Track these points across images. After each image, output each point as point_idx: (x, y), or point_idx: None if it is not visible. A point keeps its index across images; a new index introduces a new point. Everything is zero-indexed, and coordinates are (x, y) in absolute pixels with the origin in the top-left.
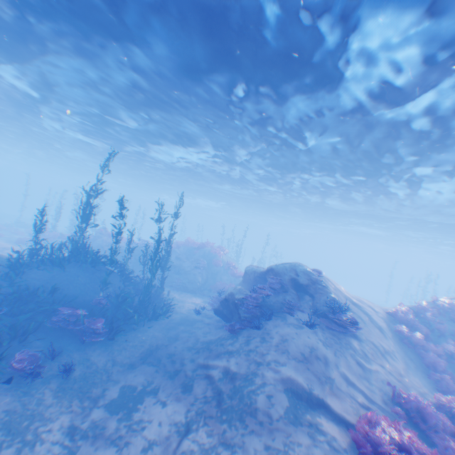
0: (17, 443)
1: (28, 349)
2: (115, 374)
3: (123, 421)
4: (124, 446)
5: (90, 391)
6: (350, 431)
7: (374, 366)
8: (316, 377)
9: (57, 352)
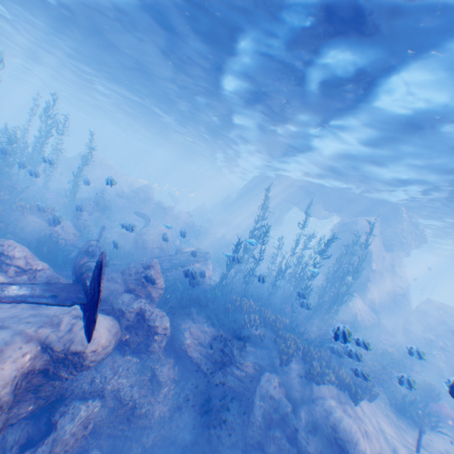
0: None
1: None
2: None
3: None
4: None
5: None
6: None
7: None
8: None
9: None
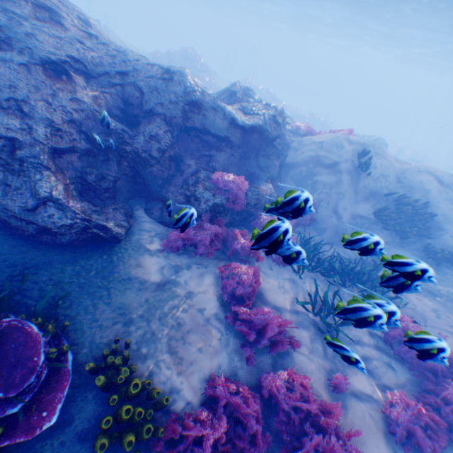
0: None
1: None
2: None
3: None
4: None
5: None
6: None
7: None
8: None
9: None
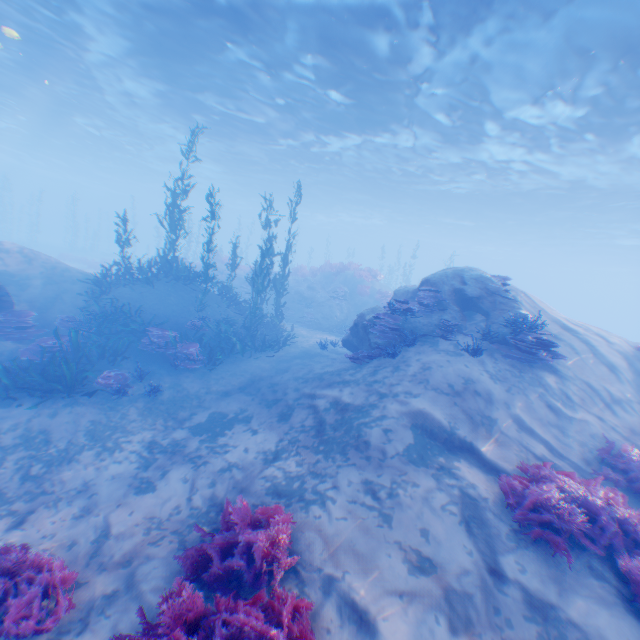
0: (98, 448)
1: (117, 369)
2: (206, 400)
3: (205, 442)
4: (200, 464)
5: (176, 413)
6: (497, 478)
7: (580, 414)
8: (465, 416)
9: (146, 375)
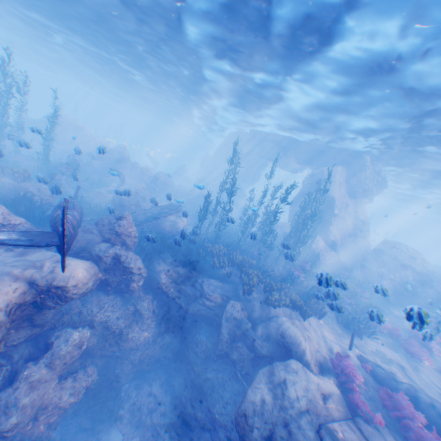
0: None
1: None
2: None
3: None
4: None
5: None
6: None
7: None
8: None
9: None
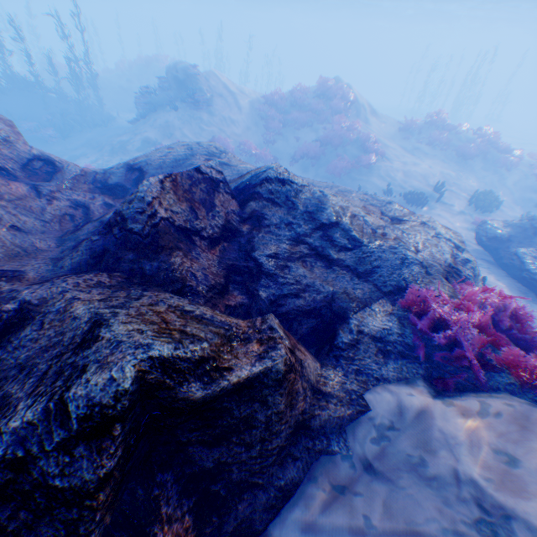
0: None
1: None
2: (68, 154)
3: None
4: None
5: None
6: None
7: (213, 130)
8: (163, 135)
9: None
